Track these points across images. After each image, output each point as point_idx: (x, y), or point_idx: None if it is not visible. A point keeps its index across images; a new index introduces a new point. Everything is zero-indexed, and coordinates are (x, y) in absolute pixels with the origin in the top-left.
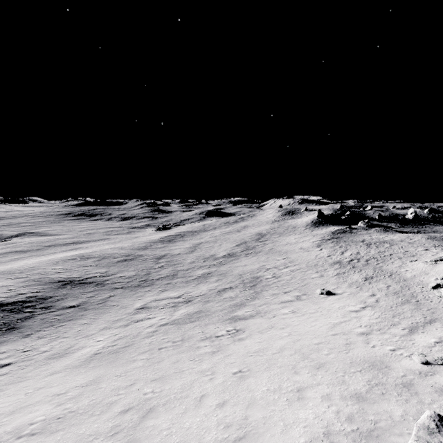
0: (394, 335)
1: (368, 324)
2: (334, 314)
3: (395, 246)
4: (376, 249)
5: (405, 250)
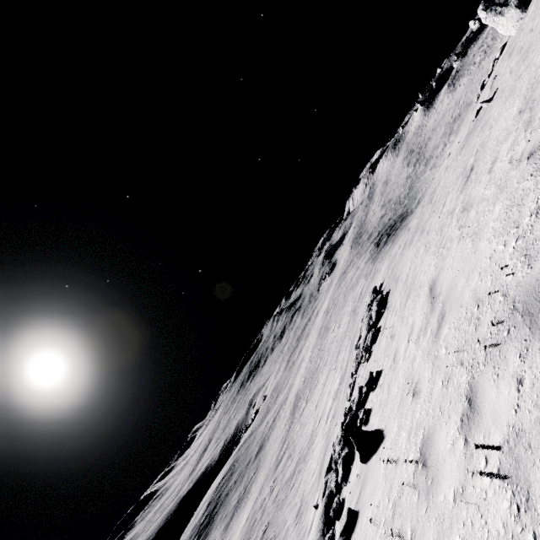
0: None
1: None
2: None
3: None
4: (488, 38)
5: None
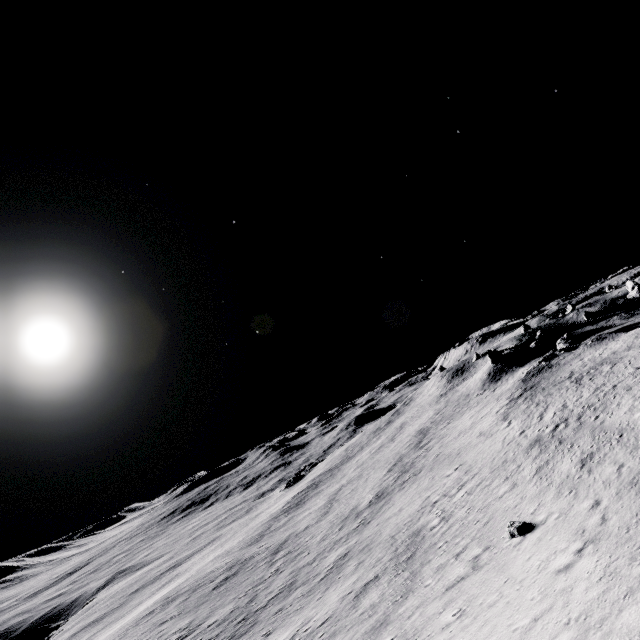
0: (627, 636)
1: (583, 608)
2: (528, 594)
3: (619, 364)
4: (590, 385)
5: (636, 367)
